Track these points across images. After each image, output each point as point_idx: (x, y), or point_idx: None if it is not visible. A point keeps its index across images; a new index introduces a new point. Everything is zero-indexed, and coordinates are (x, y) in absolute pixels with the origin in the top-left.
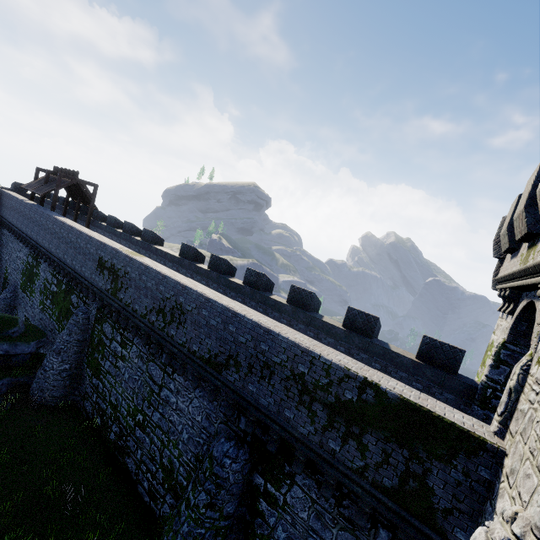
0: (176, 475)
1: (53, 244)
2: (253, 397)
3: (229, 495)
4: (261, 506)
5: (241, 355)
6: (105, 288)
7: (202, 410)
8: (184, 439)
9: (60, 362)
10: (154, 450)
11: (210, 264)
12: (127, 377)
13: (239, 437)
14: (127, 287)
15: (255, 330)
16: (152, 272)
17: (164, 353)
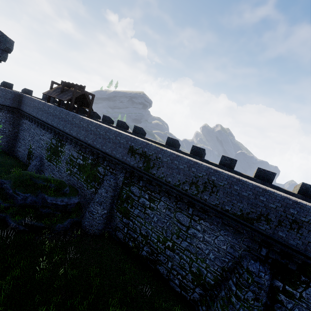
0: (204, 278)
1: (81, 134)
2: (283, 239)
3: (264, 293)
4: (280, 298)
5: (271, 215)
6: (137, 166)
7: (226, 242)
8: (211, 258)
9: (102, 209)
10: (184, 263)
11: (192, 151)
12: (156, 220)
13: (260, 259)
14: (160, 166)
15: (284, 201)
16: (183, 159)
17: (190, 208)
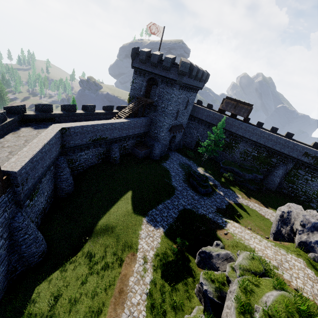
0: None
1: (261, 140)
2: None
3: None
4: None
5: None
6: (309, 162)
7: None
8: None
9: (279, 180)
10: None
11: None
12: (314, 185)
13: None
14: None
15: None
16: None
17: None
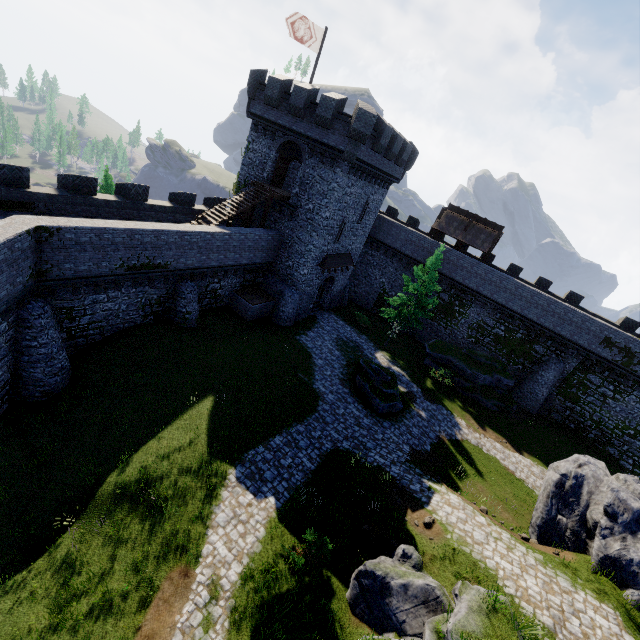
0: None
1: (516, 304)
2: None
3: None
4: None
5: None
6: (612, 359)
7: None
8: None
9: (547, 392)
10: None
11: None
12: (619, 410)
13: None
14: None
15: None
16: None
17: None
